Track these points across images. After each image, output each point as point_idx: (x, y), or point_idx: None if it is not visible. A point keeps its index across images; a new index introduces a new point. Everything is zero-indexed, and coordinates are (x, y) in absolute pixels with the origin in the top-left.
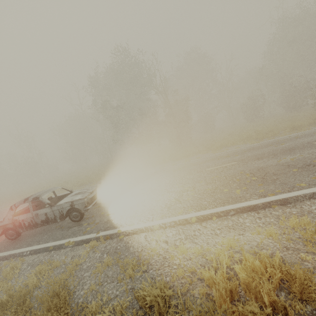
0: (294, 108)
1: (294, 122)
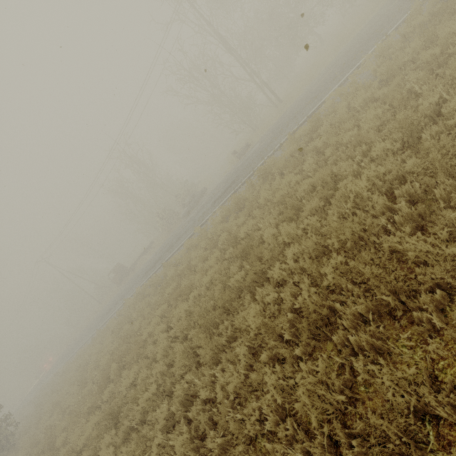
0: None
1: None
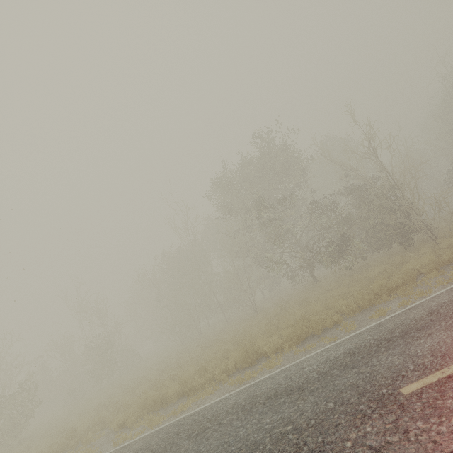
0: None
1: None
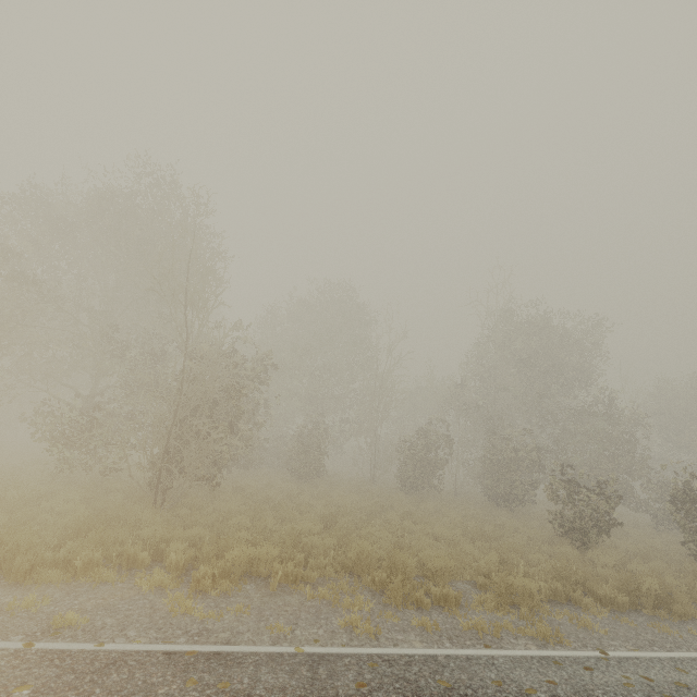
0: (505, 500)
1: (508, 557)
